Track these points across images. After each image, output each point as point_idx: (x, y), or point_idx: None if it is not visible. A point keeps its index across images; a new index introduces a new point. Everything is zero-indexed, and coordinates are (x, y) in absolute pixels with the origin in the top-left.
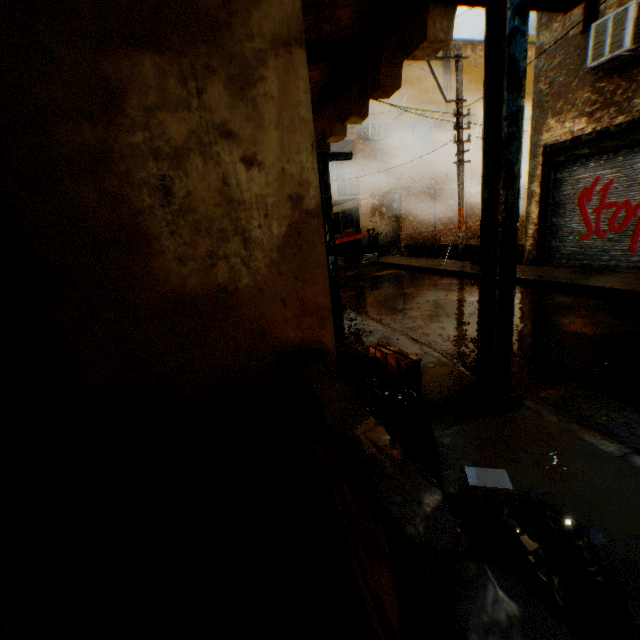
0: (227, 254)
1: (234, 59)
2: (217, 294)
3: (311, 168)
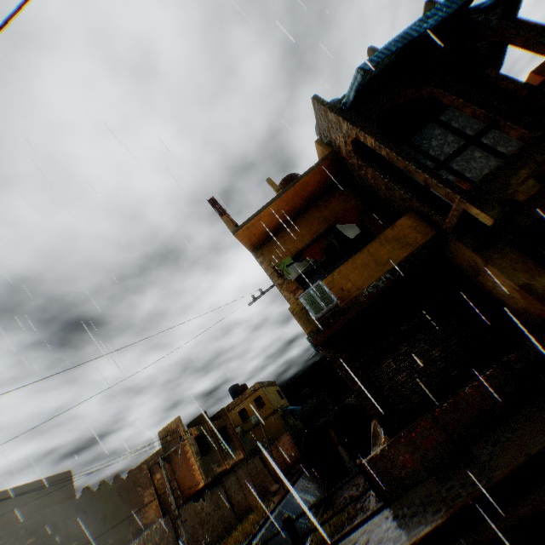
0: (514, 301)
1: (483, 272)
2: (521, 309)
3: (508, 282)
